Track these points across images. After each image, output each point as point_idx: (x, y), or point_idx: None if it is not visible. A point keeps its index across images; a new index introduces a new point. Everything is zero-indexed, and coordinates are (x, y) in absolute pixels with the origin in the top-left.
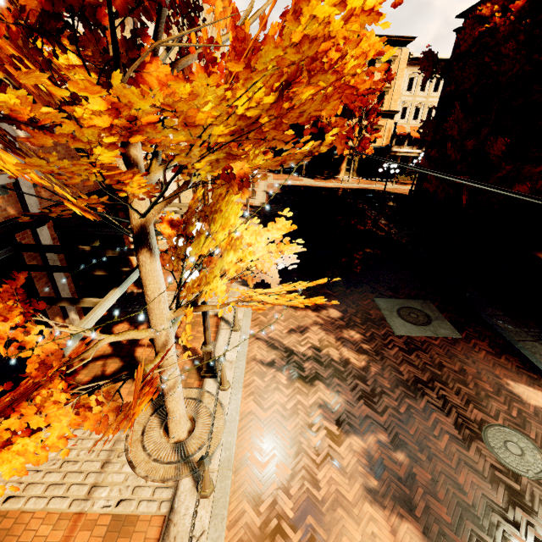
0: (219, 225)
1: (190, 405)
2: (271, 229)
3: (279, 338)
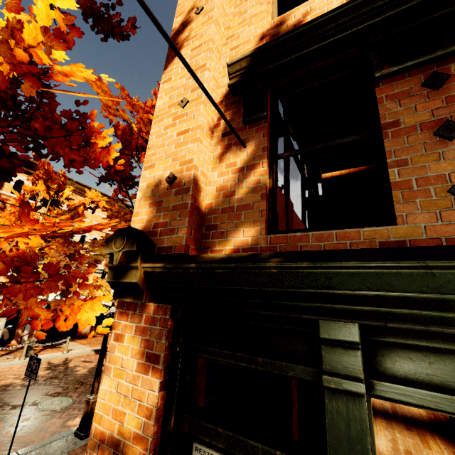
0: None
1: (4, 358)
2: None
3: (73, 360)
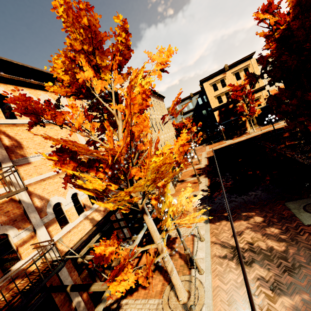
0: (166, 198)
1: (186, 284)
2: (186, 193)
3: (226, 241)
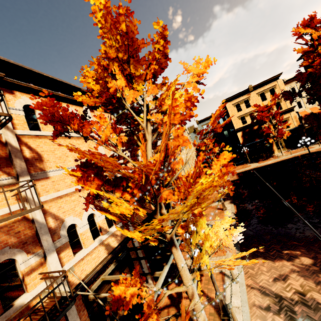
0: (199, 228)
1: None
2: (223, 223)
3: (267, 286)
